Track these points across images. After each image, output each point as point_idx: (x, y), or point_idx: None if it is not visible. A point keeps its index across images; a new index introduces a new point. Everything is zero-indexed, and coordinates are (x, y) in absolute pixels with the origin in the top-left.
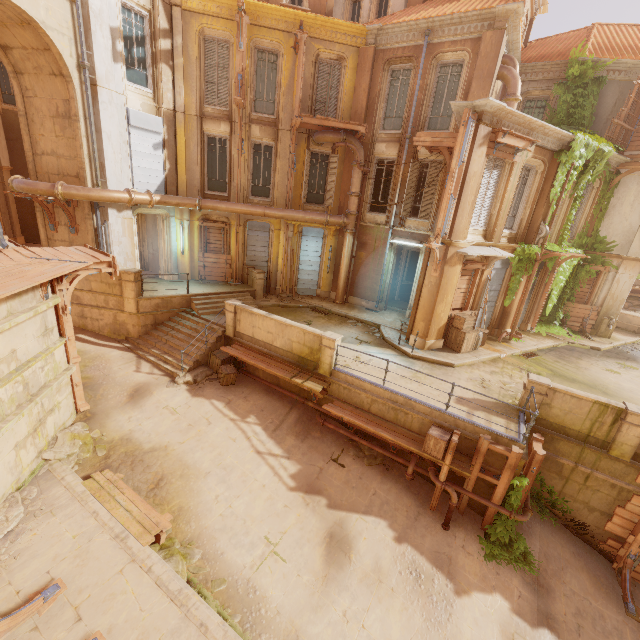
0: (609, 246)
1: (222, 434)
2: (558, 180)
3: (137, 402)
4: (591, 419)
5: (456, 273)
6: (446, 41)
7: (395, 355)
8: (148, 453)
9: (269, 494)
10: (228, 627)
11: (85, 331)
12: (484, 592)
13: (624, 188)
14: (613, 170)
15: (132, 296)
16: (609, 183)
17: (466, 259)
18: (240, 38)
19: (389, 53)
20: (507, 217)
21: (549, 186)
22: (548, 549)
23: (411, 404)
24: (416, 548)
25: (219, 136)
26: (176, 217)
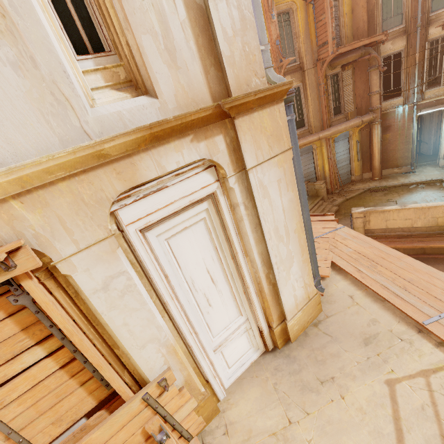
0: None
1: None
2: None
3: None
4: None
5: None
6: None
7: None
8: None
9: None
10: None
11: None
12: None
13: None
14: None
15: None
16: None
17: None
18: (272, 11)
19: None
20: None
21: None
22: None
23: None
24: None
25: None
26: None
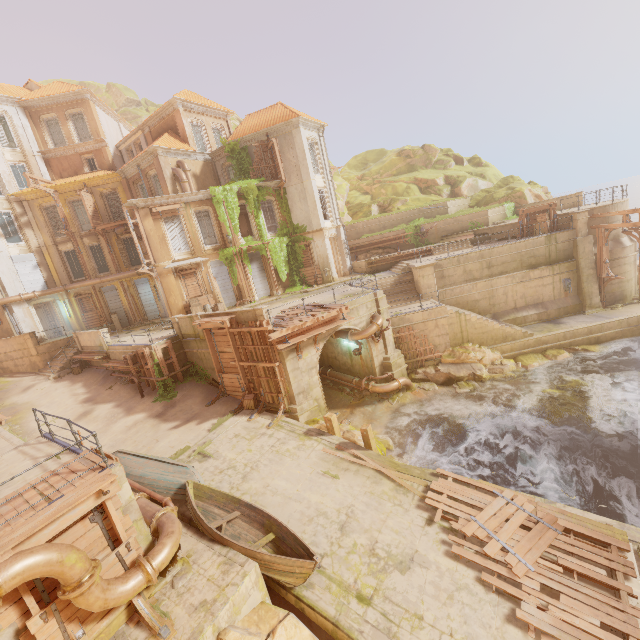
0: (303, 228)
1: (59, 392)
2: (220, 212)
3: (26, 391)
4: (192, 326)
5: (172, 279)
6: (146, 167)
7: (156, 331)
8: (19, 405)
9: (67, 406)
10: (2, 428)
11: (19, 373)
12: (139, 413)
13: (291, 194)
14: (277, 188)
15: (33, 346)
16: (280, 195)
17: (185, 269)
18: (56, 203)
19: (133, 179)
20: (208, 239)
21: (218, 216)
22: (189, 393)
23: (128, 348)
24: (121, 407)
25: (70, 250)
26: (60, 299)
